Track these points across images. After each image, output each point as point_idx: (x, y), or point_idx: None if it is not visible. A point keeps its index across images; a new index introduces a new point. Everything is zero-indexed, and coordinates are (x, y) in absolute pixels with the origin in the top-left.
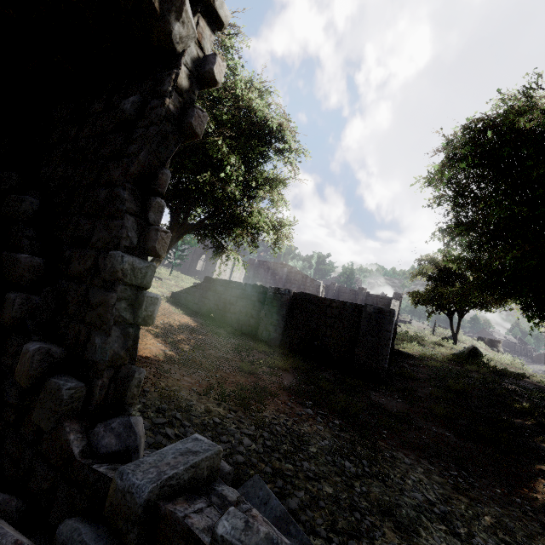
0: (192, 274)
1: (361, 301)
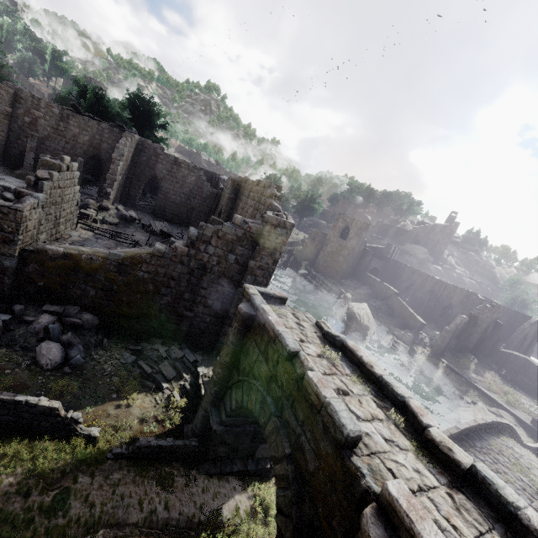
0: None
1: None
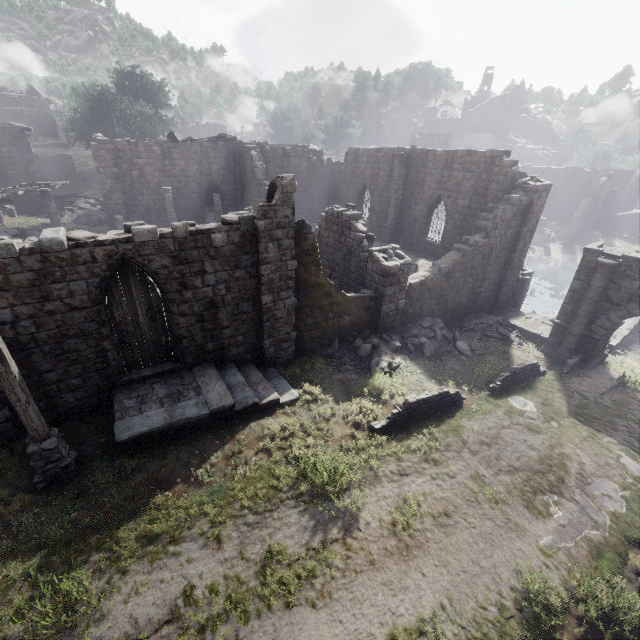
0: None
1: (26, 123)
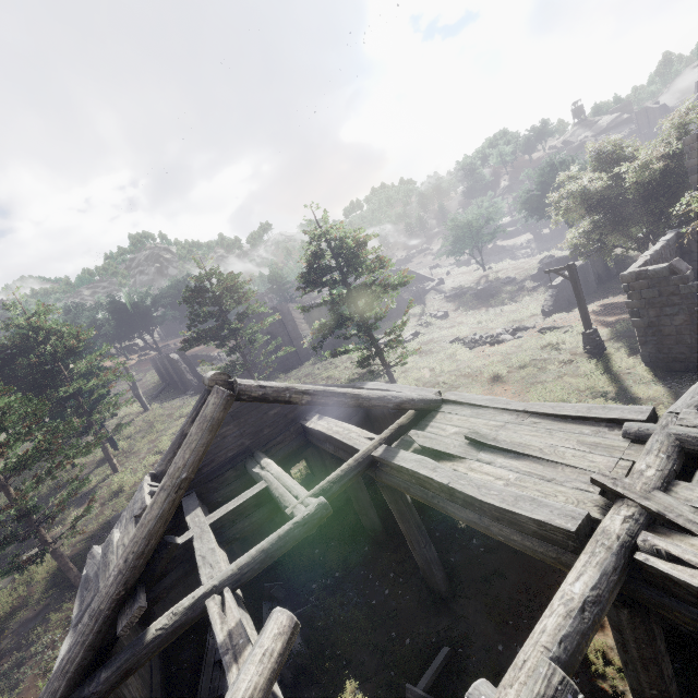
0: (279, 369)
1: None
